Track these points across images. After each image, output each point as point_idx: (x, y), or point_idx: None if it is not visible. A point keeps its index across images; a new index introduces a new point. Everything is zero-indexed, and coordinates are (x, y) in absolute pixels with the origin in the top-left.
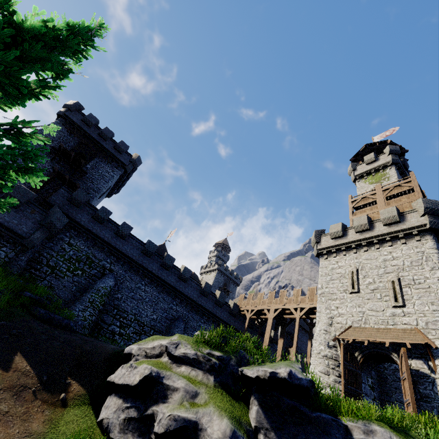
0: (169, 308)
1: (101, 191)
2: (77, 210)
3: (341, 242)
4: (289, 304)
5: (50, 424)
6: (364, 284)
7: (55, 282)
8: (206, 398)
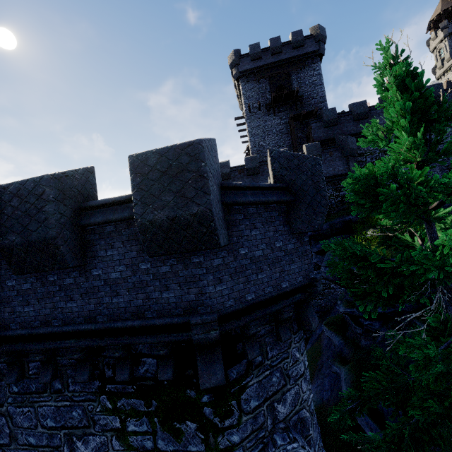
0: None
1: (325, 97)
2: (339, 127)
3: None
4: None
5: None
6: None
7: None
8: None
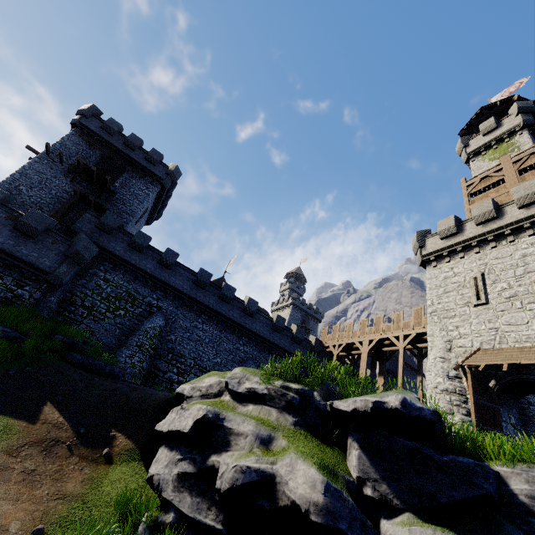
0: (234, 349)
1: (136, 214)
2: (109, 238)
3: (455, 241)
4: (387, 332)
5: (90, 484)
6: (495, 291)
7: (95, 326)
8: (284, 443)
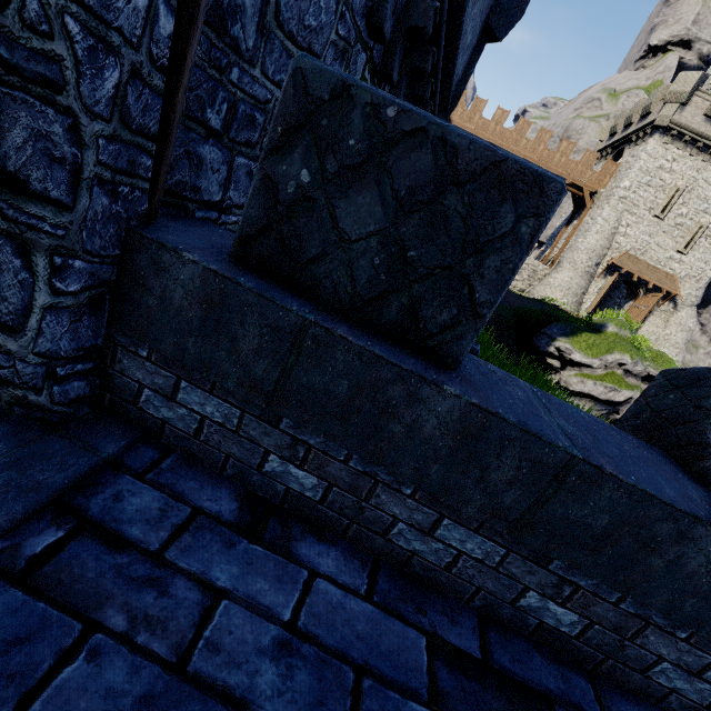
0: None
1: None
2: None
3: (709, 132)
4: (545, 161)
5: None
6: (675, 213)
7: None
8: None
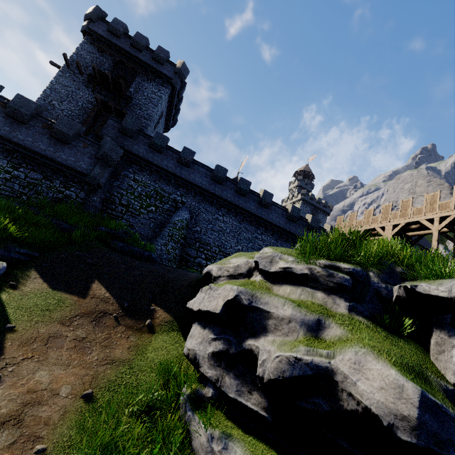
0: (253, 238)
1: (152, 118)
2: (132, 142)
3: None
4: (417, 215)
5: (136, 350)
6: None
7: (133, 221)
8: (339, 332)
